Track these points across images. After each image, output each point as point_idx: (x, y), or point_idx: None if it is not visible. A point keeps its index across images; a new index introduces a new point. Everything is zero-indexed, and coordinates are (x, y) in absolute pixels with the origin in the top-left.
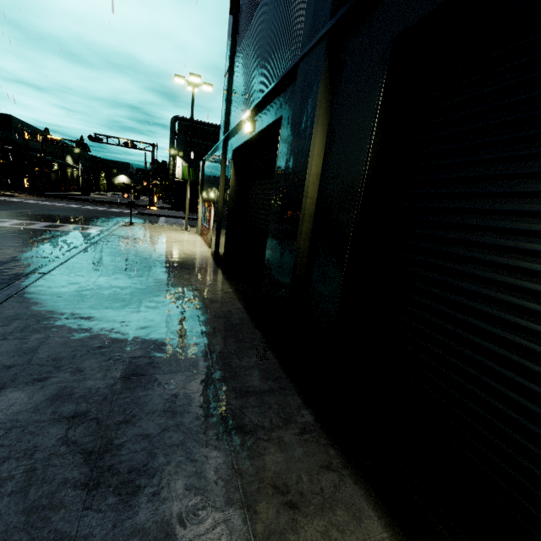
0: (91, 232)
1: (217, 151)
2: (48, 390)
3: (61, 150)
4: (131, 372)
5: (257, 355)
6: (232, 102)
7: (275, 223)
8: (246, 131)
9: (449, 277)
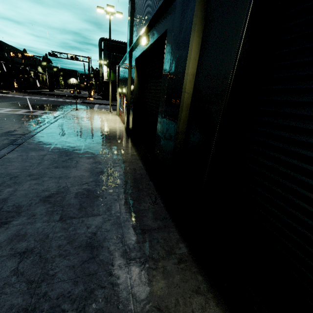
0: (53, 115)
1: (126, 60)
2: (10, 231)
3: (34, 63)
4: (66, 215)
5: (150, 201)
6: (134, 23)
7: (163, 111)
8: (143, 44)
9: (305, 163)
